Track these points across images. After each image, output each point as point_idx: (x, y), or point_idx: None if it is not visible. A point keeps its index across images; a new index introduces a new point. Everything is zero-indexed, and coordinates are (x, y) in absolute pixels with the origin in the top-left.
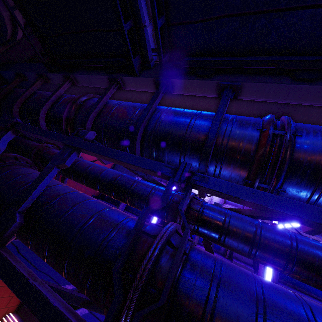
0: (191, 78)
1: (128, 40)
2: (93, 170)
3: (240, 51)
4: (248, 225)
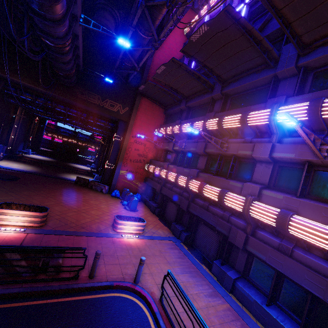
0: None
1: None
2: None
3: None
4: None
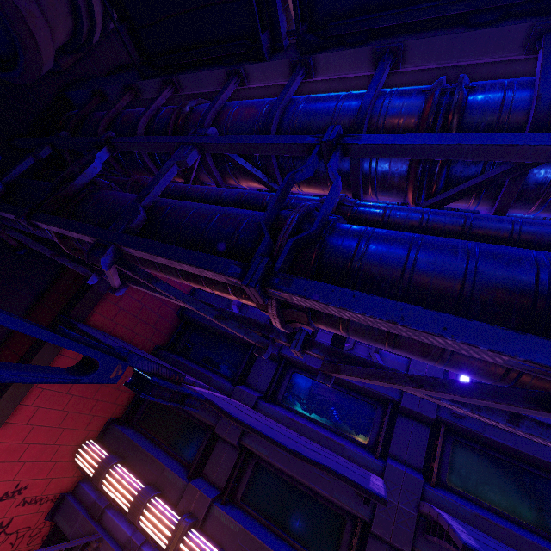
0: (339, 50)
1: (255, 7)
2: (213, 191)
3: (401, 2)
4: (414, 210)
